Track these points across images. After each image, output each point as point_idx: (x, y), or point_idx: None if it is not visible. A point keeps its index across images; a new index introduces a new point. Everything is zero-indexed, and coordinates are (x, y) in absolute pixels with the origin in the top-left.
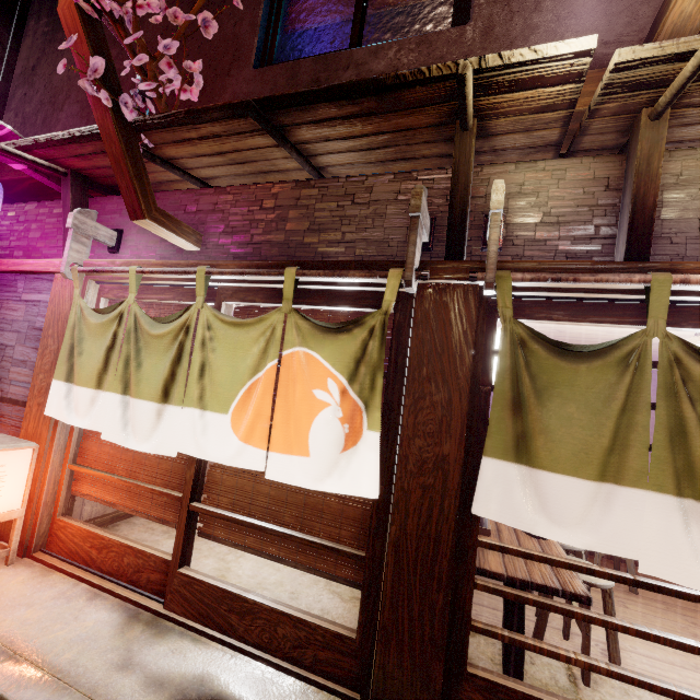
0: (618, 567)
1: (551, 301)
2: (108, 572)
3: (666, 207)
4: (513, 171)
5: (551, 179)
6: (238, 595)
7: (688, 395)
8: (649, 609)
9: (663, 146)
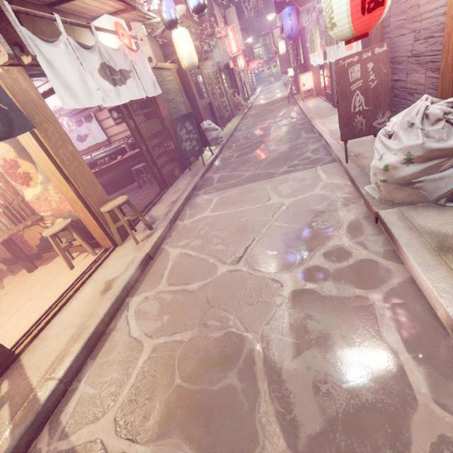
0: None
1: None
2: (324, 96)
3: None
4: None
5: None
6: (327, 92)
7: None
8: None
9: None
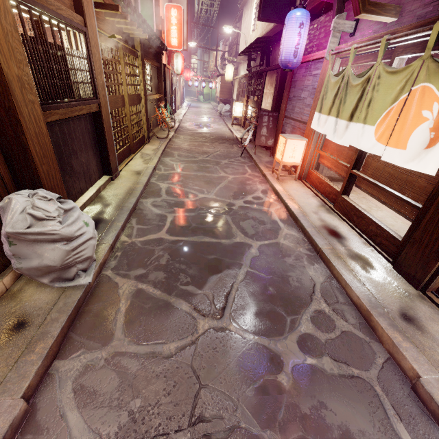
0: None
1: None
2: (320, 192)
3: None
4: None
5: None
6: (359, 210)
7: None
8: None
9: None
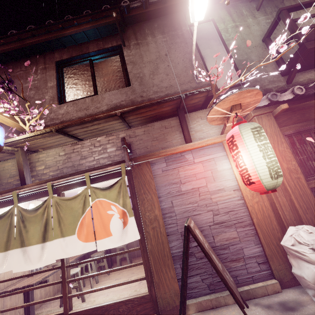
0: (131, 259)
1: (8, 200)
2: None
3: (37, 167)
4: (2, 163)
5: (11, 164)
6: None
7: (23, 220)
8: (127, 271)
9: (21, 157)
